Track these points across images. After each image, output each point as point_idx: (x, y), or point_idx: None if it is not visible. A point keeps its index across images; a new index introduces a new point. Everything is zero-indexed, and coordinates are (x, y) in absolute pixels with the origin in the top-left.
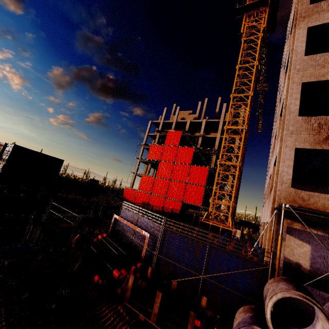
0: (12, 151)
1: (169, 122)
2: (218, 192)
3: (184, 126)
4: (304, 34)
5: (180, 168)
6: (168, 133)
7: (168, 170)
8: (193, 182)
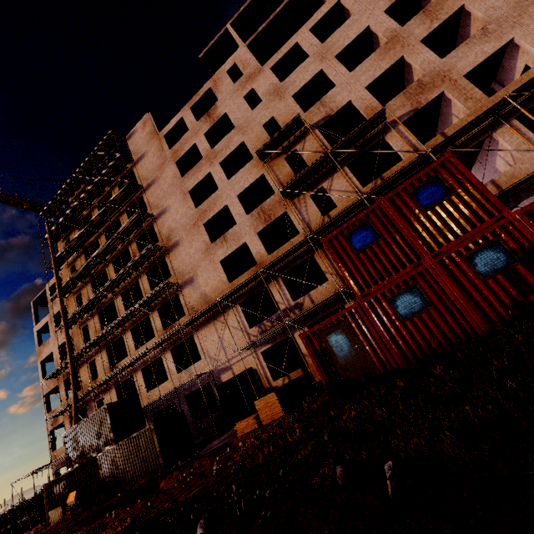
0: None
1: None
2: None
3: None
4: (40, 366)
5: None
6: None
7: None
8: None
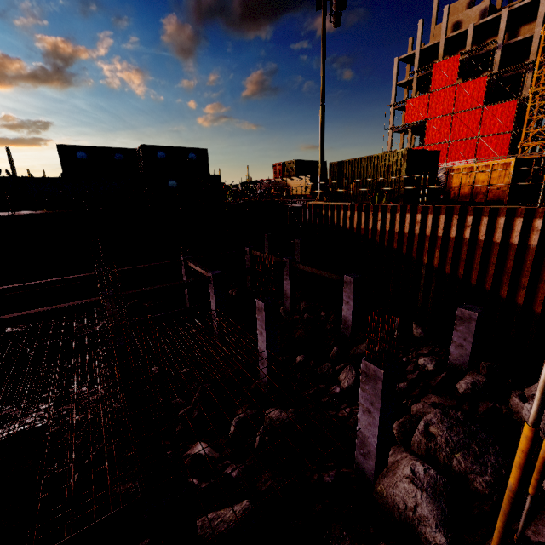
0: (295, 167)
1: (432, 45)
2: (538, 132)
3: (462, 38)
4: None
5: (464, 119)
6: (435, 69)
7: (444, 129)
8: (490, 133)
